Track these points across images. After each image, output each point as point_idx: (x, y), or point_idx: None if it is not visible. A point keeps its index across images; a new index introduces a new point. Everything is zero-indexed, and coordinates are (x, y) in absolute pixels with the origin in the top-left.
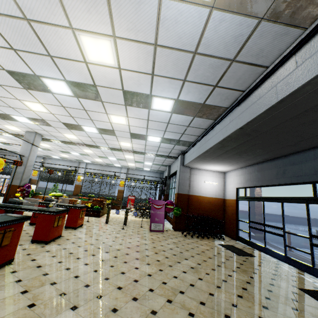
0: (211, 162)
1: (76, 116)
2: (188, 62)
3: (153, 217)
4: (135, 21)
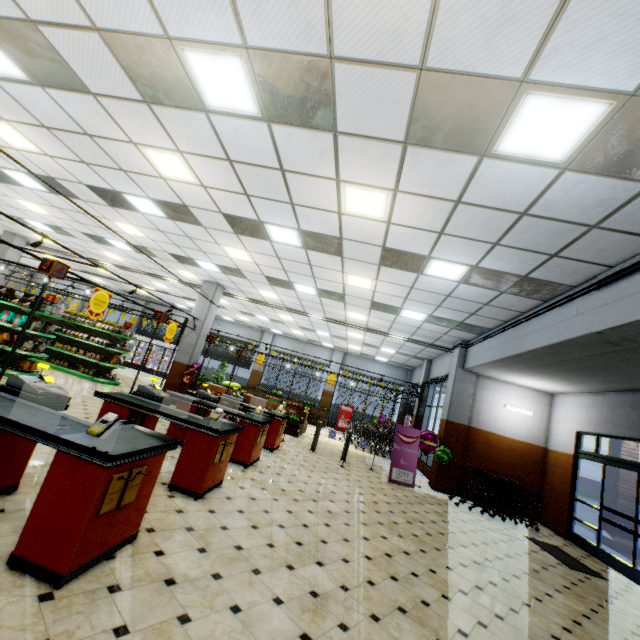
0: (526, 372)
1: (291, 270)
2: (507, 223)
3: (397, 457)
4: (434, 177)
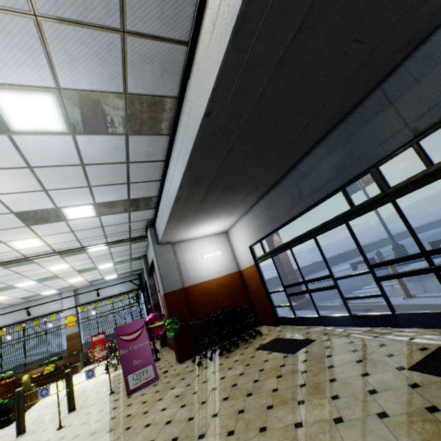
0: (198, 218)
1: None
2: None
3: (128, 361)
4: None
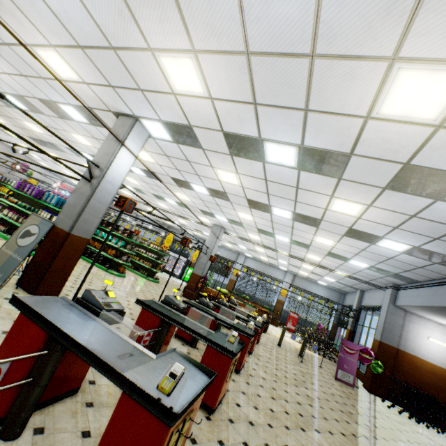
0: None
1: (277, 228)
2: None
3: (341, 362)
4: (399, 203)
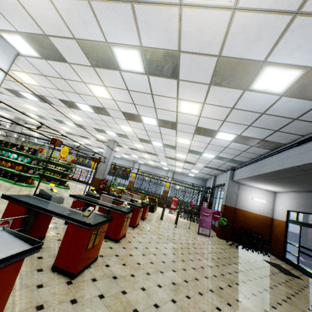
0: (263, 182)
1: (151, 135)
2: (255, 117)
3: (201, 222)
4: (222, 98)
